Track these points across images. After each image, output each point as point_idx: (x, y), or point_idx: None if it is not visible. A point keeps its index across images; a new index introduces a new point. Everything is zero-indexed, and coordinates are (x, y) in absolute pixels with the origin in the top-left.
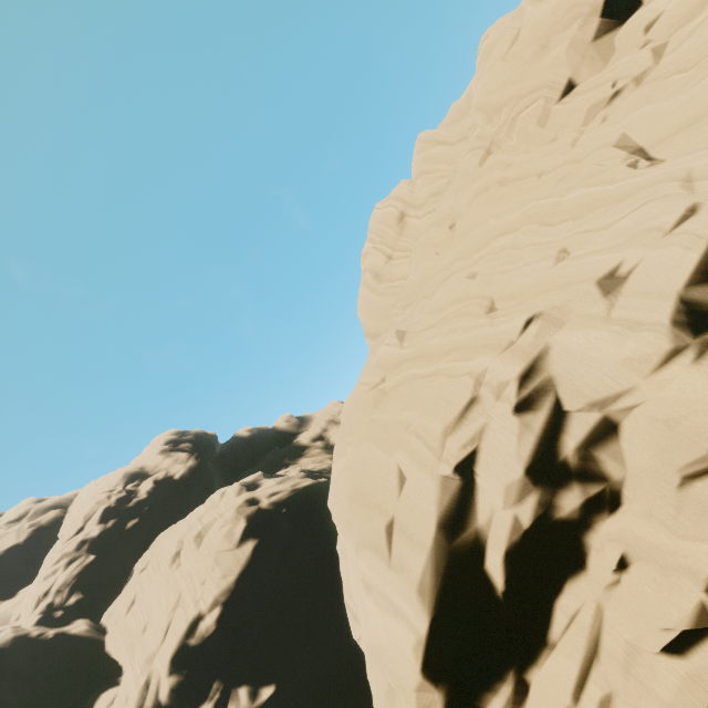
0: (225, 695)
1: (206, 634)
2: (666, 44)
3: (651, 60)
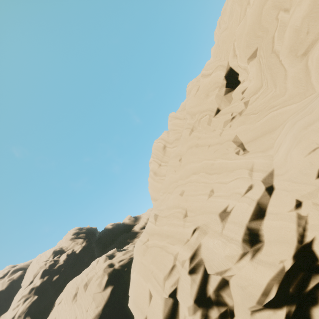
0: None
1: None
2: (249, 101)
3: (244, 106)
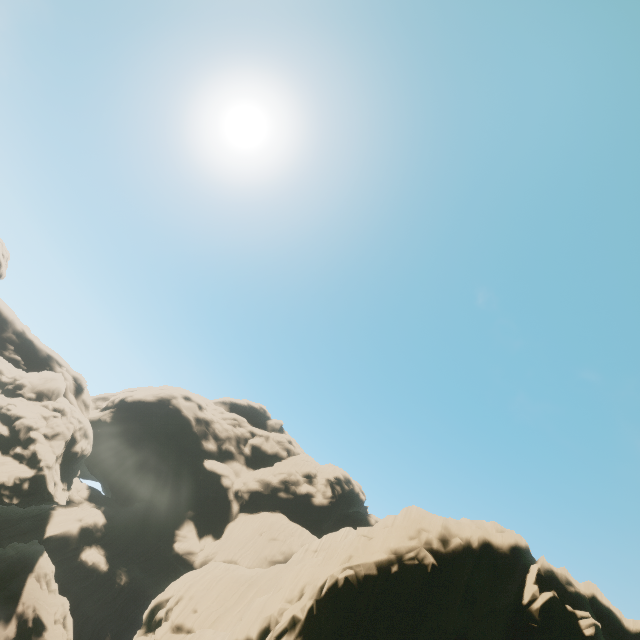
0: None
1: None
2: None
3: None
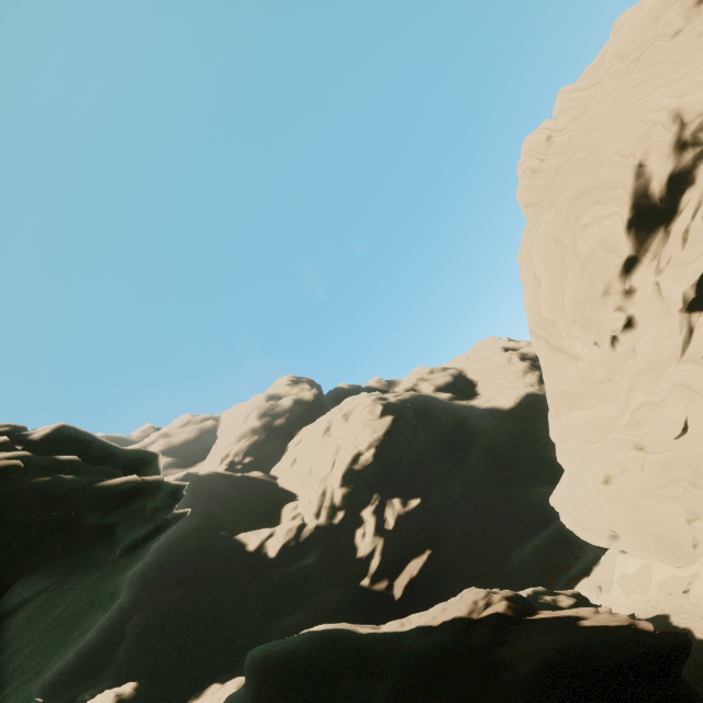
0: (381, 504)
1: (366, 463)
2: None
3: None
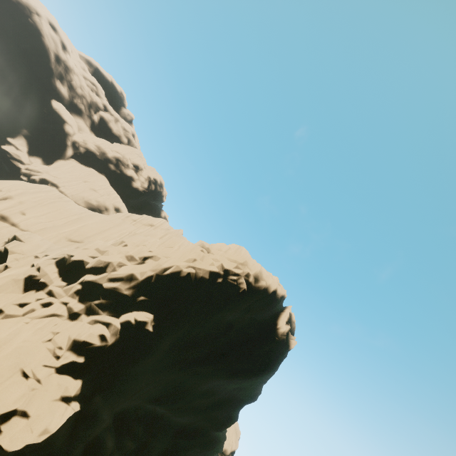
0: None
1: None
2: None
3: None
